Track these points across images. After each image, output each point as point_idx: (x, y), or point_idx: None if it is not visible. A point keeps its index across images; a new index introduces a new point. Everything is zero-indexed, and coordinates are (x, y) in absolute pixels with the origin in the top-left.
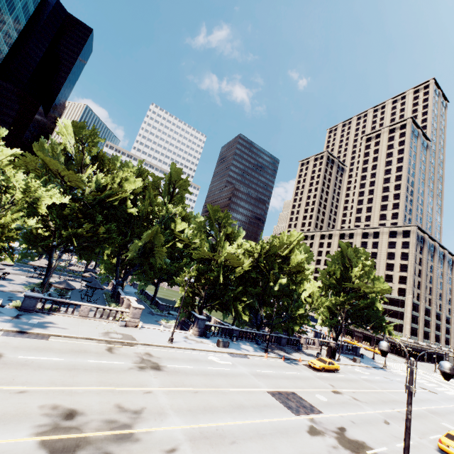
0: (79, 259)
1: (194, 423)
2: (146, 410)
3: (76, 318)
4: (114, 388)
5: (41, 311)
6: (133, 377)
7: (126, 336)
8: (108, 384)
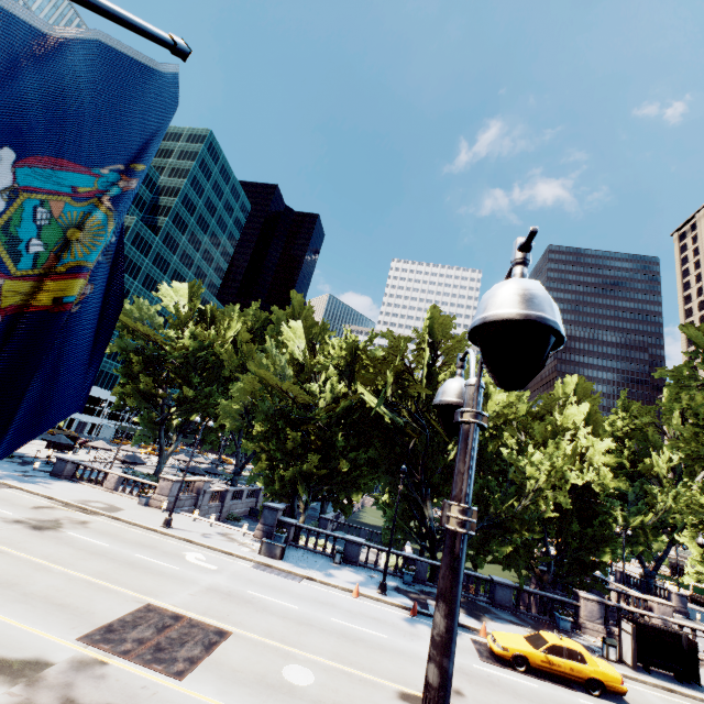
0: None
1: None
2: None
3: (102, 490)
4: None
5: (72, 478)
6: None
7: (111, 508)
8: None
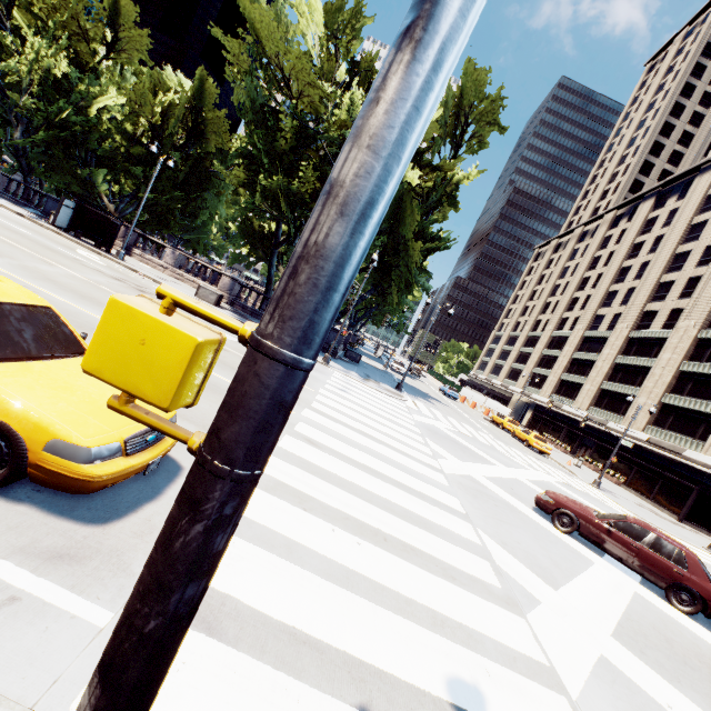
0: None
1: None
2: None
3: None
4: None
5: None
6: None
7: None
8: None
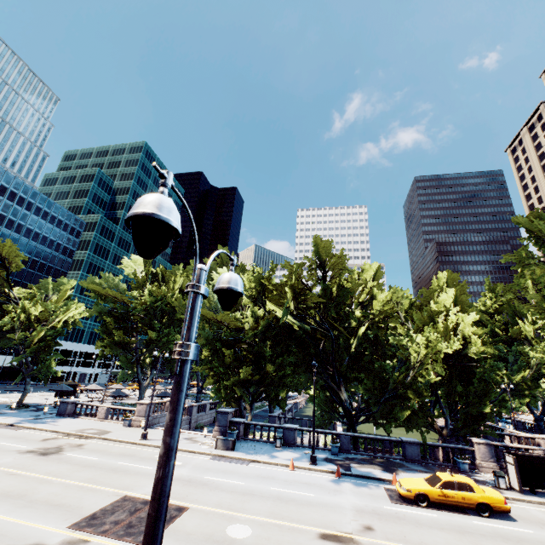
0: None
1: None
2: None
3: (96, 420)
4: None
5: (73, 415)
6: None
7: (102, 432)
8: None
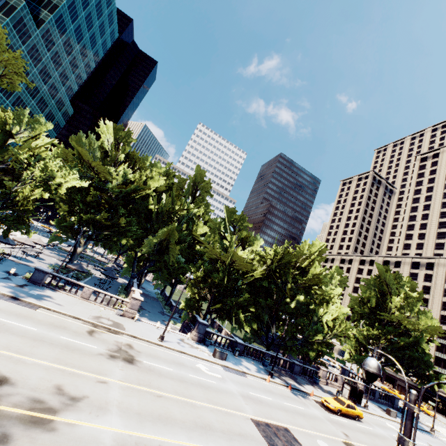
0: (108, 252)
1: (135, 429)
2: (87, 399)
3: (78, 298)
4: (68, 368)
5: (48, 285)
6: (97, 363)
7: (116, 324)
8: (65, 362)
